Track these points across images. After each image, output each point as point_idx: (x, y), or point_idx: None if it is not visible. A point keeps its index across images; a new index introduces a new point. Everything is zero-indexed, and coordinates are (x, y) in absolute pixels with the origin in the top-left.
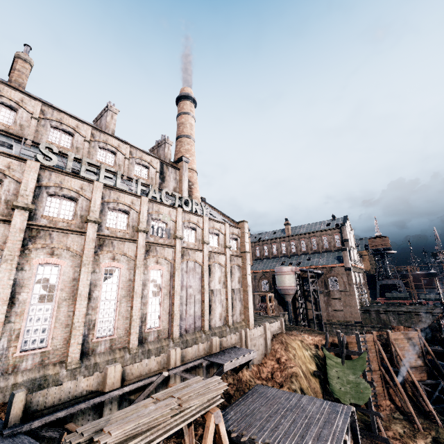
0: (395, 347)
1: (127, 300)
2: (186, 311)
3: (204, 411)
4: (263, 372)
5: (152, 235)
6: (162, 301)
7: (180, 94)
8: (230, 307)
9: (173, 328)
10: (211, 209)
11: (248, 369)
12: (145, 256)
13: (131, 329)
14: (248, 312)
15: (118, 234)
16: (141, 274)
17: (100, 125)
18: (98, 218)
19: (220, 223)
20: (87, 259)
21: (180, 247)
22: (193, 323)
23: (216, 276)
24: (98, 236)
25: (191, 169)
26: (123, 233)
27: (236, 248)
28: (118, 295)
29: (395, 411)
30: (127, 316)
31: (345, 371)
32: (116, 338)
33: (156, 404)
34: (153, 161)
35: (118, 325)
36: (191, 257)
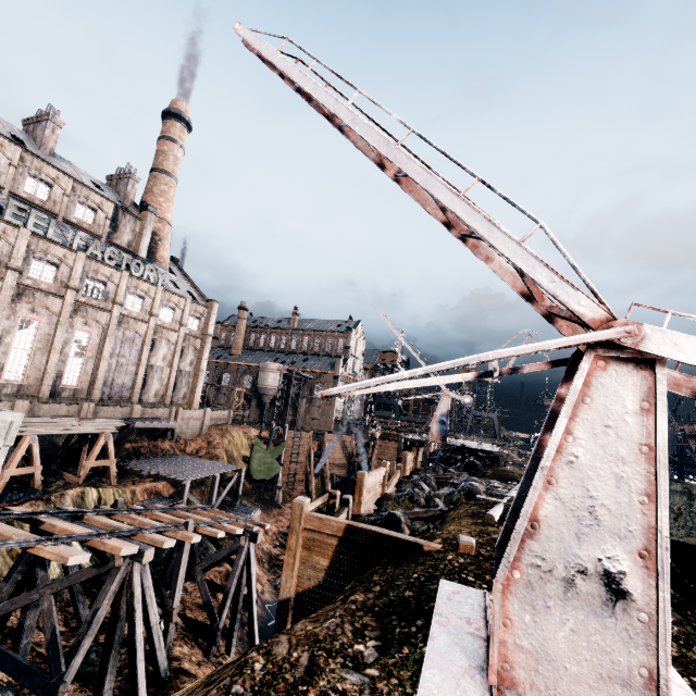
0: (325, 446)
1: (44, 354)
2: (114, 379)
3: (98, 431)
4: (190, 449)
5: (84, 295)
6: (85, 363)
7: (169, 107)
8: (172, 387)
9: (93, 391)
10: (182, 275)
11: (172, 442)
12: (72, 315)
13: (44, 381)
14: (193, 397)
15: (43, 287)
16: (64, 332)
17: (33, 135)
18: (20, 267)
19: (180, 296)
20: (2, 305)
21: (119, 313)
22: (120, 392)
23: (161, 352)
24: (18, 285)
25: (163, 219)
26: (49, 287)
27: (197, 328)
28: (34, 347)
29: (305, 493)
30: (41, 368)
31: (266, 455)
32: (25, 385)
33: (59, 420)
34: (105, 204)
35: (29, 374)
36: (132, 326)
